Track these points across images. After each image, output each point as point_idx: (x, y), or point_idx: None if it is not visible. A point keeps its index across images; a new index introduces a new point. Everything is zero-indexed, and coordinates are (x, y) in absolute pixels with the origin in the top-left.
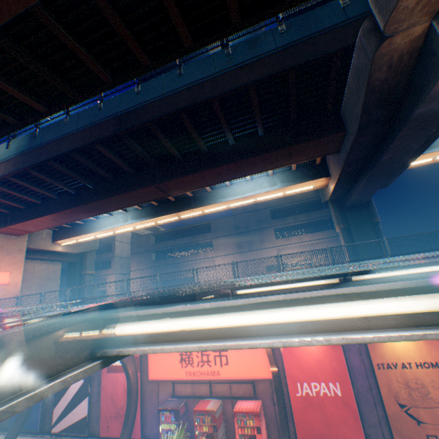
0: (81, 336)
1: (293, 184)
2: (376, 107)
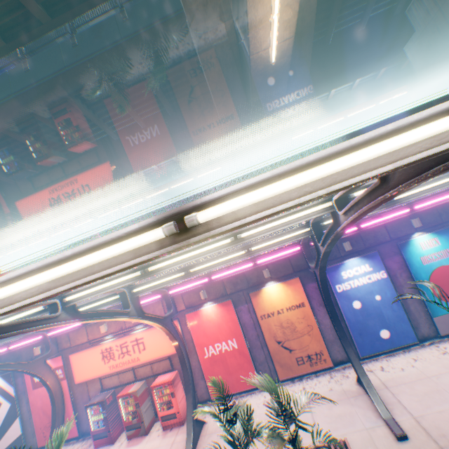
0: None
1: (201, 168)
2: (226, 96)
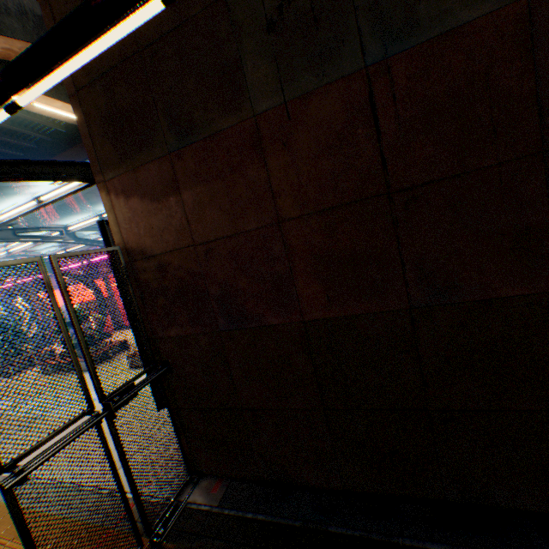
0: None
1: None
2: None
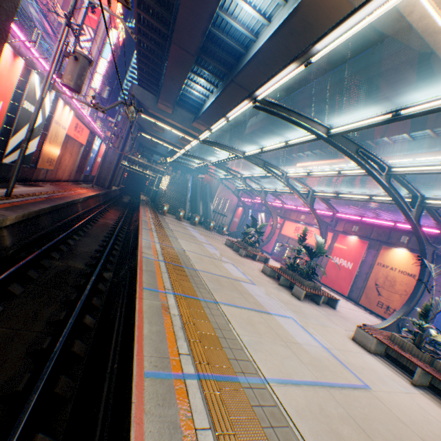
0: (242, 154)
1: None
2: None
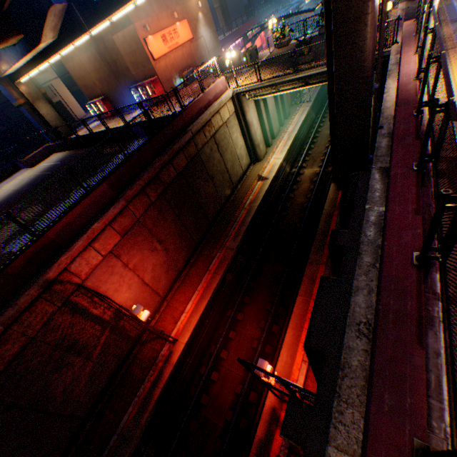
0: None
1: None
2: None
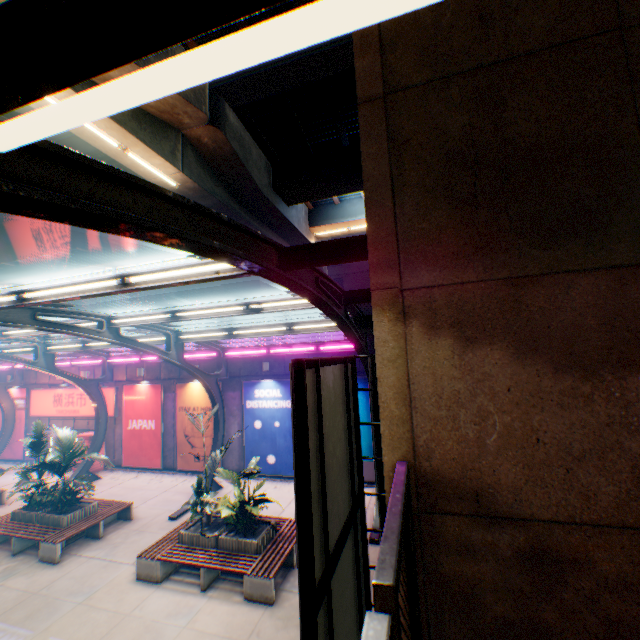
0: None
1: None
2: None
